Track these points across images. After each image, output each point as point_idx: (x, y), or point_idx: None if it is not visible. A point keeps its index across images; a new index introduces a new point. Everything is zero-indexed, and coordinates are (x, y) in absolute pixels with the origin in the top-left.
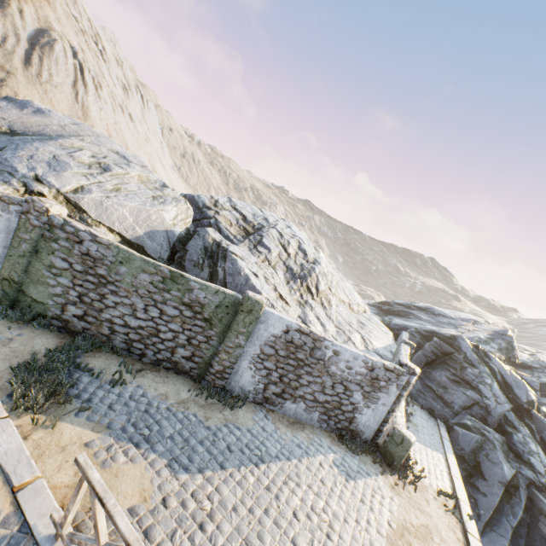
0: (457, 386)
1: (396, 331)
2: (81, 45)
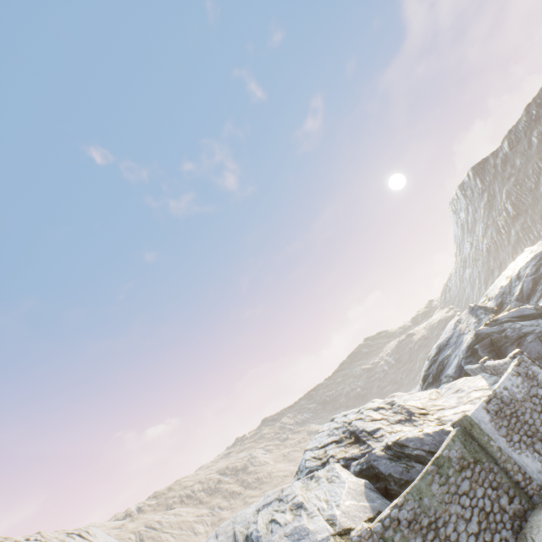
0: (522, 345)
1: (461, 374)
2: None
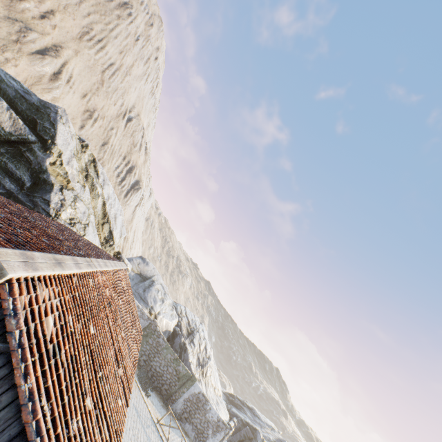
0: None
1: (231, 415)
2: (146, 184)
